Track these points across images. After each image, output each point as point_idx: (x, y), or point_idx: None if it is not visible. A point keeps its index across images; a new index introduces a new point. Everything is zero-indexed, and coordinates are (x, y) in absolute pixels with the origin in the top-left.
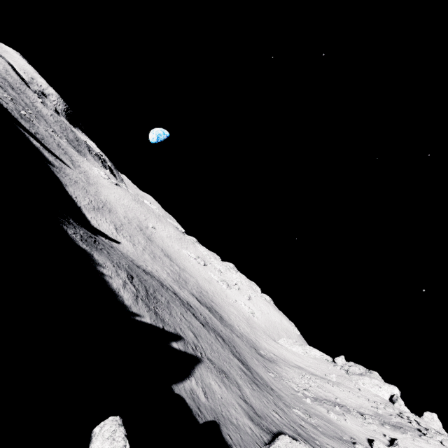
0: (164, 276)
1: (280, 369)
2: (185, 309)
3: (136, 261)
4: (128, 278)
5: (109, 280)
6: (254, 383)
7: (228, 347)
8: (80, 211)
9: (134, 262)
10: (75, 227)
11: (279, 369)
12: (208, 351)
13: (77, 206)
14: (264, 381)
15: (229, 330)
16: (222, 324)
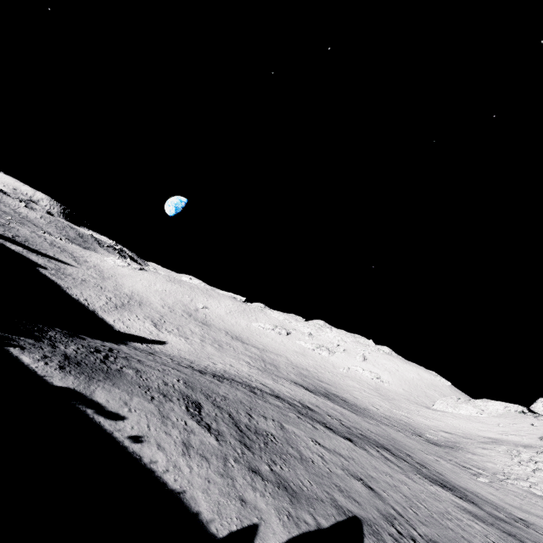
0: (245, 369)
1: (477, 459)
2: (310, 422)
3: (196, 362)
4: (190, 415)
5: (142, 450)
6: (509, 535)
7: (407, 464)
8: (94, 316)
9: (194, 365)
10: (55, 343)
11: (475, 458)
12: (411, 515)
13: (89, 310)
14: (501, 511)
15: (372, 421)
16: (357, 415)
